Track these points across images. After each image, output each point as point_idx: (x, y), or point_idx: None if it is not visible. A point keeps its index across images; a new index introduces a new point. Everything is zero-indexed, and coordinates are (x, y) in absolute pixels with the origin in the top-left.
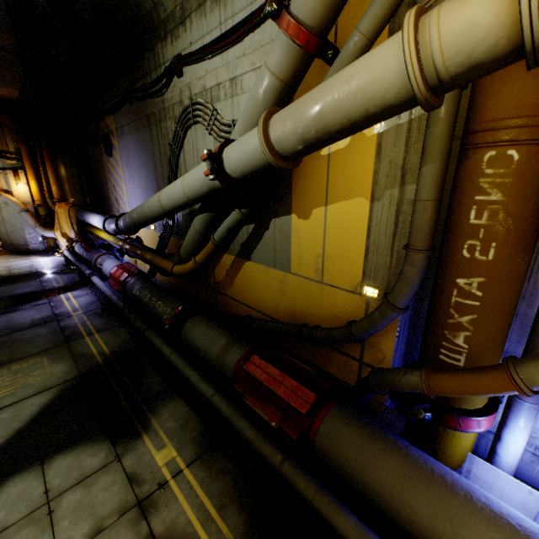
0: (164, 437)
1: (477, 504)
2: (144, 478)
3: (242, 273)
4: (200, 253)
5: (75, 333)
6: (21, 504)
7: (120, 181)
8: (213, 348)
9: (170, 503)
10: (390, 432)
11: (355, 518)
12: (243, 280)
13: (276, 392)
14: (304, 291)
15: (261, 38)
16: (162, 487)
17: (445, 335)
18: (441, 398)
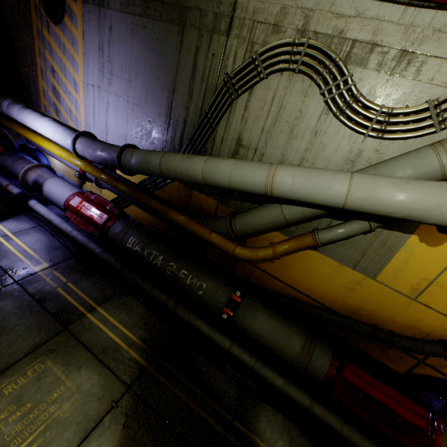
0: None
1: None
2: None
3: (295, 256)
4: (286, 246)
5: (66, 309)
6: None
7: (71, 69)
8: (290, 346)
9: None
10: None
11: None
12: (294, 263)
13: (392, 408)
14: (384, 298)
15: None
16: None
17: None
18: None
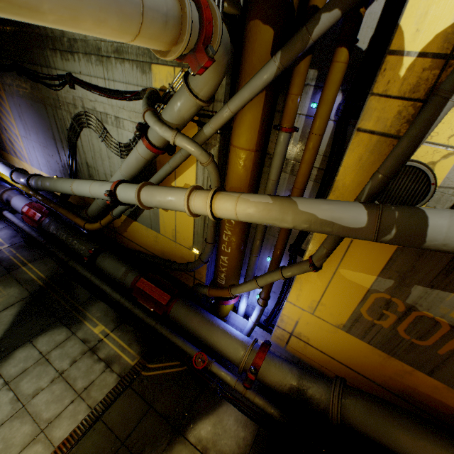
0: (97, 321)
1: (220, 328)
2: (91, 340)
3: (132, 226)
4: (104, 220)
5: (12, 265)
6: (30, 359)
7: (12, 128)
8: (118, 273)
9: (106, 346)
10: (200, 308)
11: (182, 339)
12: (133, 230)
13: (153, 296)
14: (168, 244)
15: (134, 107)
16: (101, 341)
17: (219, 274)
18: None
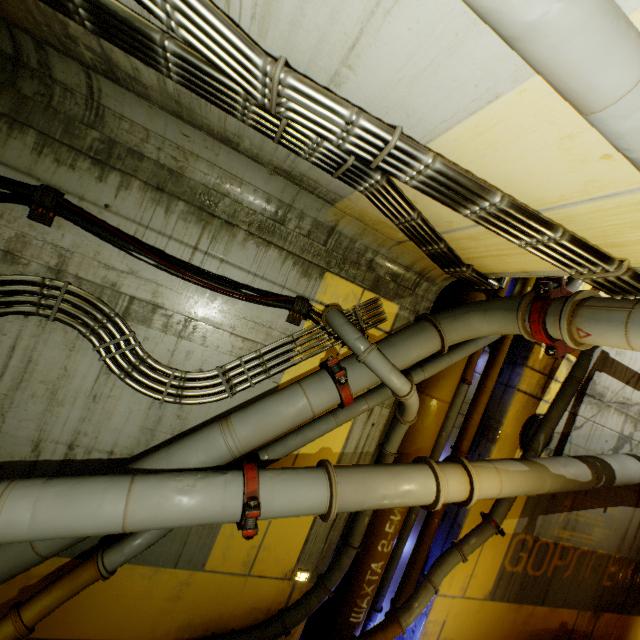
0: None
1: None
2: None
3: None
4: (45, 603)
5: None
6: None
7: None
8: None
9: None
10: None
11: None
12: (82, 596)
13: None
14: (219, 589)
15: (257, 314)
16: None
17: (357, 602)
18: None
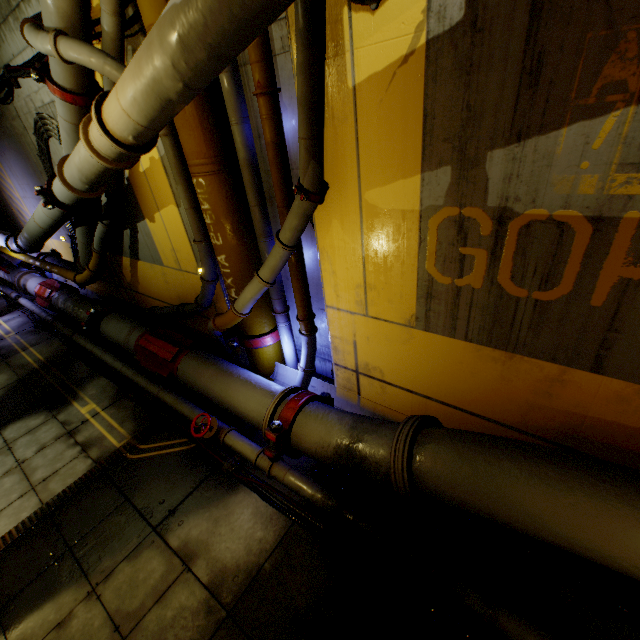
0: (88, 400)
1: (241, 379)
2: (73, 422)
3: (140, 272)
4: (91, 262)
5: (11, 351)
6: None
7: (13, 191)
8: (121, 336)
9: (90, 428)
10: (220, 359)
11: (192, 405)
12: (143, 277)
13: (156, 353)
14: (177, 279)
15: None
16: (85, 423)
17: (229, 293)
18: (244, 332)
